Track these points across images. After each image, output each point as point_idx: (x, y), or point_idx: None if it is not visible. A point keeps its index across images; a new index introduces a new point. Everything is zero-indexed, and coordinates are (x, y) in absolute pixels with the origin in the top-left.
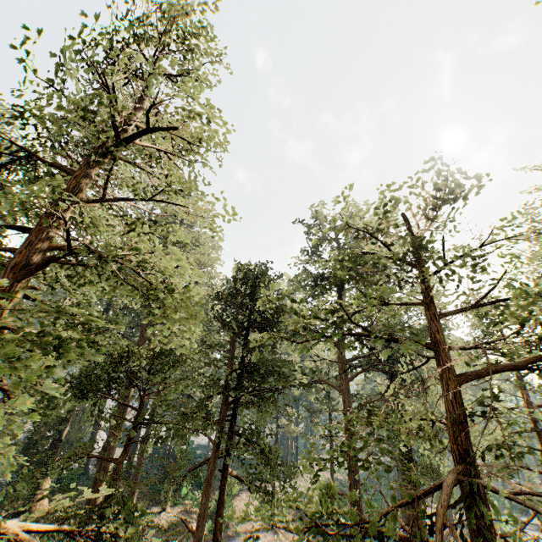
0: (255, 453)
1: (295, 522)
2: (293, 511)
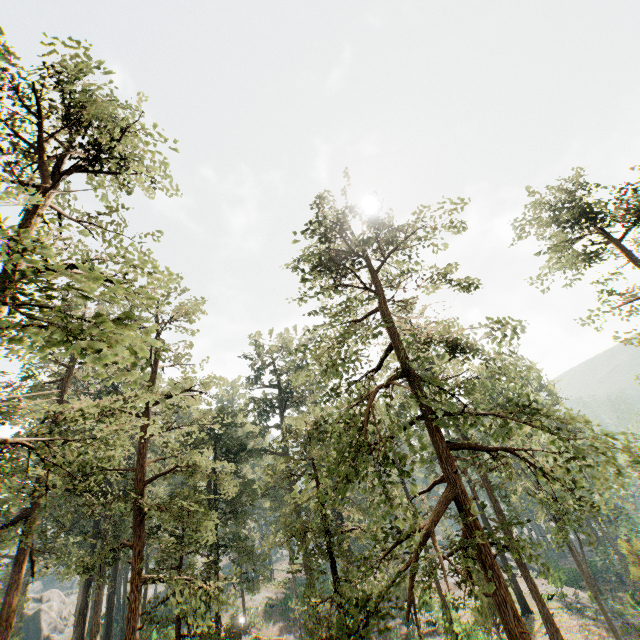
0: (240, 550)
1: (265, 620)
2: (261, 613)
